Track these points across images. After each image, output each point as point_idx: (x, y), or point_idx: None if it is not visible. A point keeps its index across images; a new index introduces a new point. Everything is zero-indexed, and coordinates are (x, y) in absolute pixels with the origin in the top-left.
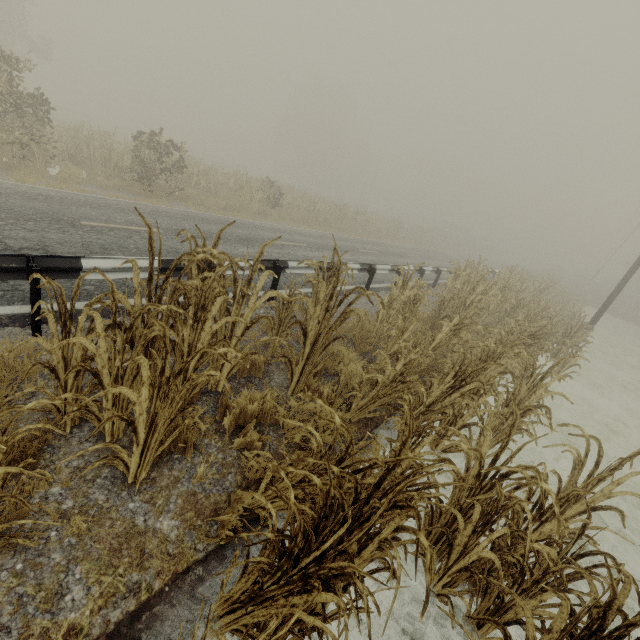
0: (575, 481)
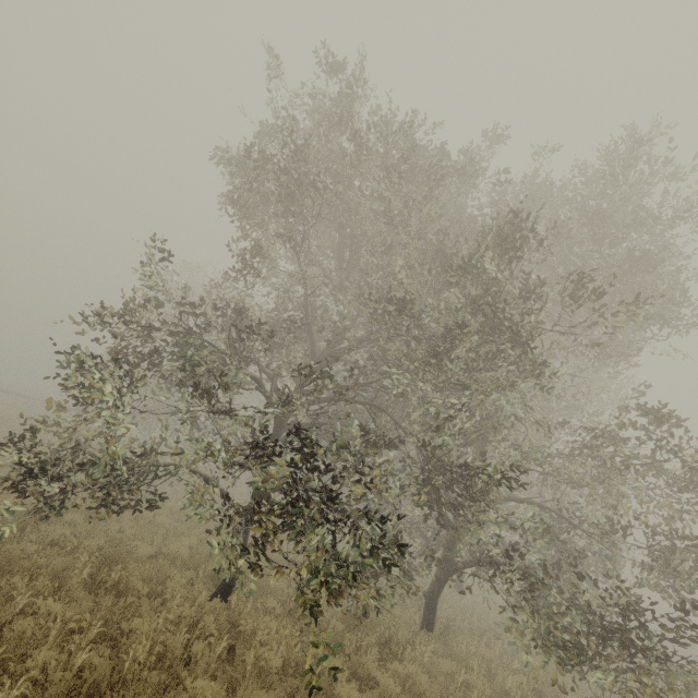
0: None
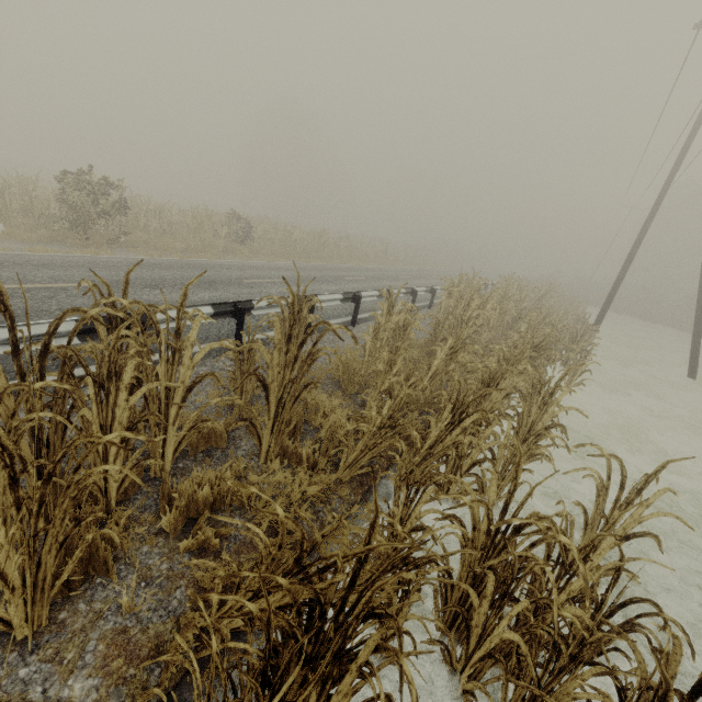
0: (602, 509)
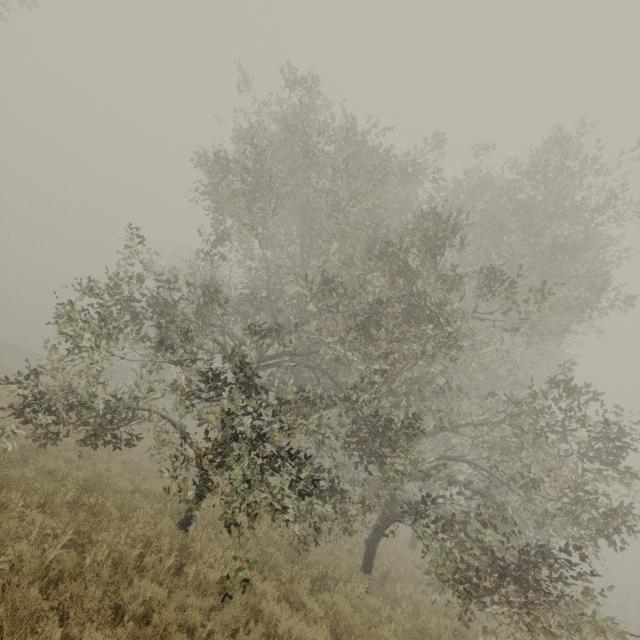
0: None
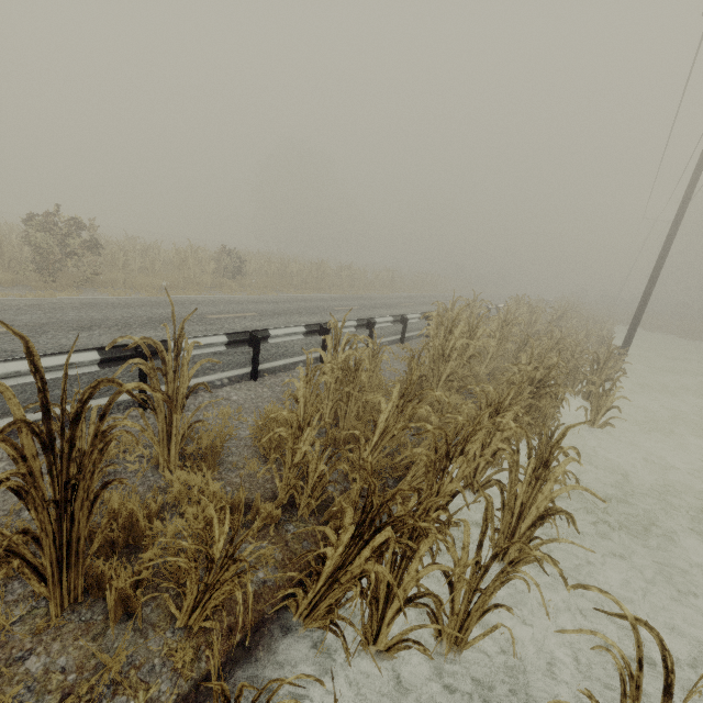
0: None
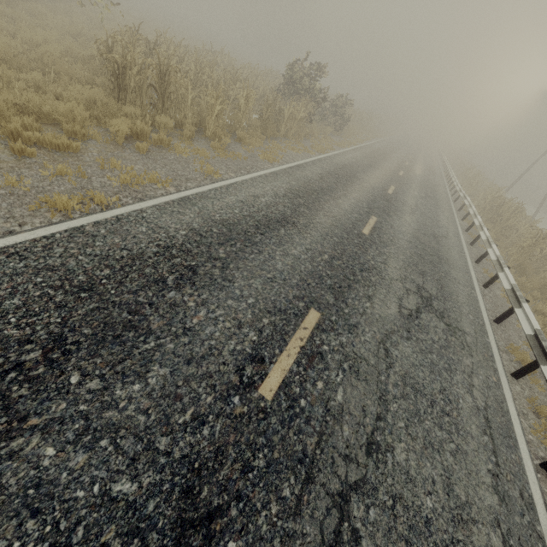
0: None
